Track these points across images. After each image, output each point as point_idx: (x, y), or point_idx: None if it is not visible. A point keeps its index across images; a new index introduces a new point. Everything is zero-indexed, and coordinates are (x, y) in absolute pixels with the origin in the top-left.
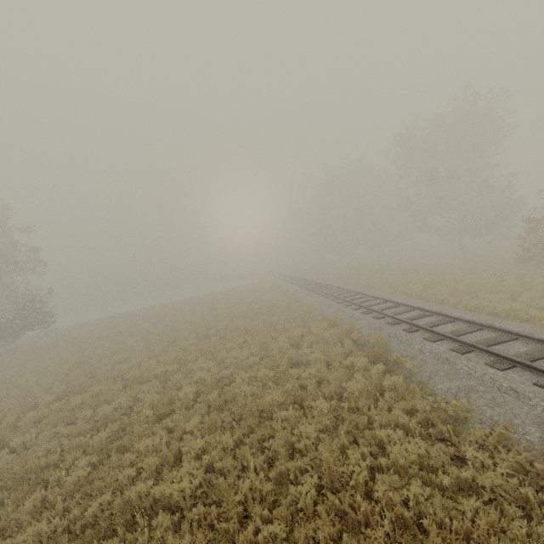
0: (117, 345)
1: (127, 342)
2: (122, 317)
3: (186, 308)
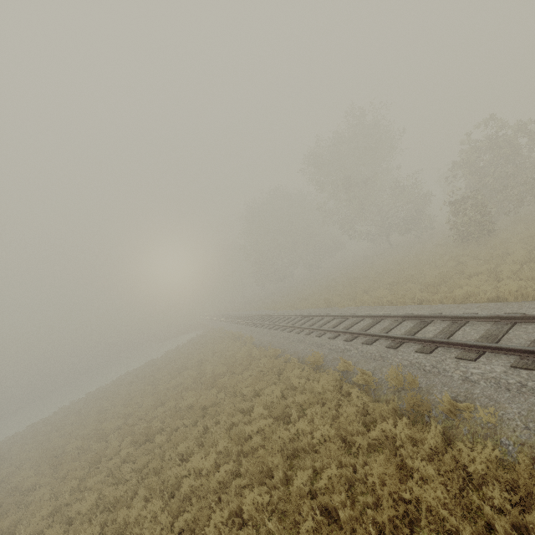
0: (5, 498)
1: (23, 487)
2: (30, 432)
3: (119, 392)
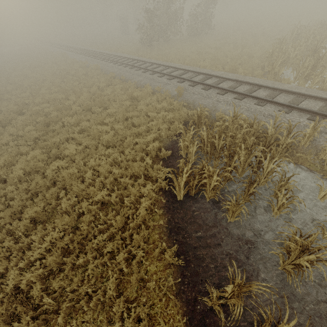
0: None
1: None
2: None
3: None
